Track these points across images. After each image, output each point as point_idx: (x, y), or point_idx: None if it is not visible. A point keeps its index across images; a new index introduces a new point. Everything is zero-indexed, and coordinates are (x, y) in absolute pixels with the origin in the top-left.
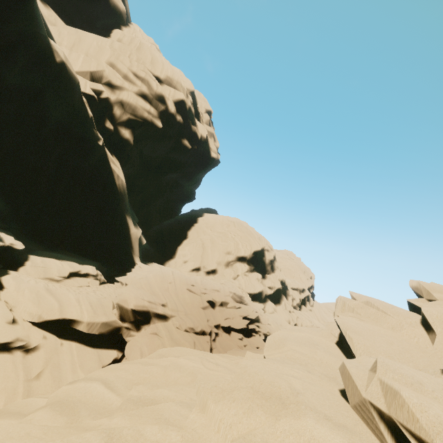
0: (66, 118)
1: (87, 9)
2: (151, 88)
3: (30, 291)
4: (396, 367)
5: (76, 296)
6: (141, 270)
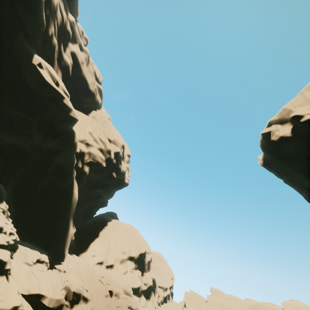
0: (63, 162)
1: (83, 99)
2: (106, 146)
3: (25, 272)
4: (193, 306)
5: (45, 278)
6: (70, 260)
